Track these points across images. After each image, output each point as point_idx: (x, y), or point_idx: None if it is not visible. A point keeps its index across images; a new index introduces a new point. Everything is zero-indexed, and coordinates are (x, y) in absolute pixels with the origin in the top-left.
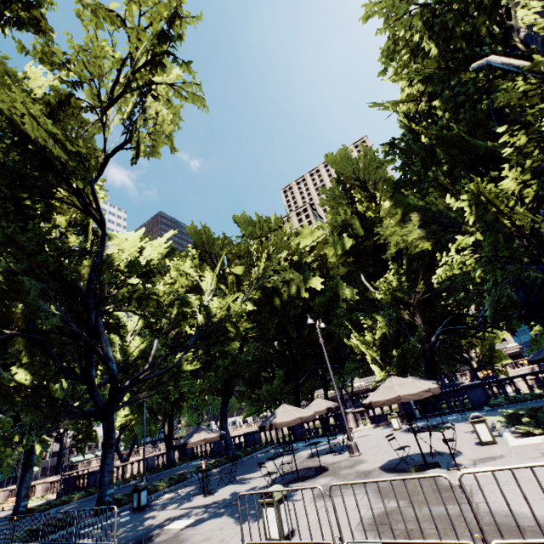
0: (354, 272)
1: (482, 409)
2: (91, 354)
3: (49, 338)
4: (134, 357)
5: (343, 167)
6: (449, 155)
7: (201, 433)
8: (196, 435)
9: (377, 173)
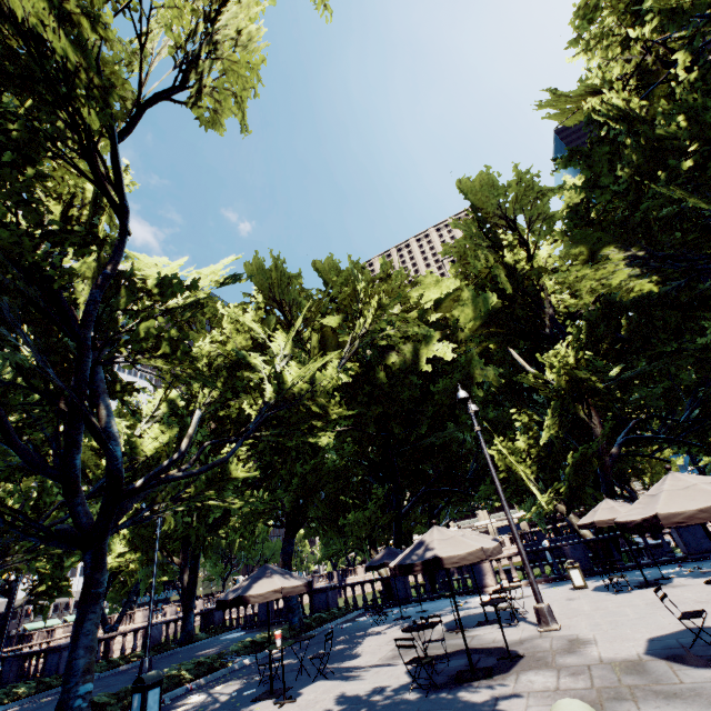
0: (490, 350)
1: (707, 559)
2: (78, 426)
3: (3, 394)
4: (148, 455)
5: (484, 198)
6: (702, 138)
7: (274, 578)
8: (264, 581)
9: (535, 208)
